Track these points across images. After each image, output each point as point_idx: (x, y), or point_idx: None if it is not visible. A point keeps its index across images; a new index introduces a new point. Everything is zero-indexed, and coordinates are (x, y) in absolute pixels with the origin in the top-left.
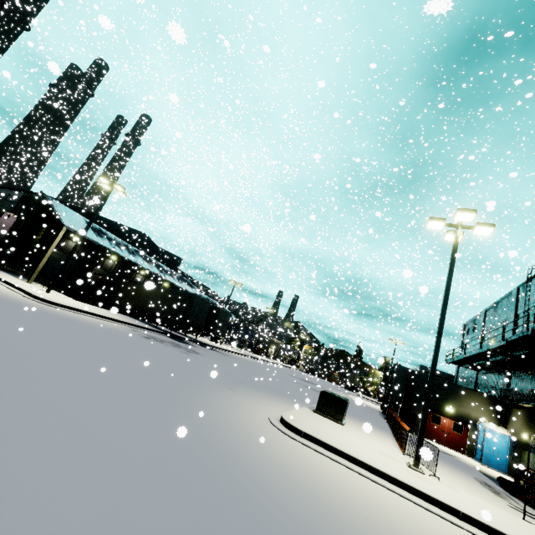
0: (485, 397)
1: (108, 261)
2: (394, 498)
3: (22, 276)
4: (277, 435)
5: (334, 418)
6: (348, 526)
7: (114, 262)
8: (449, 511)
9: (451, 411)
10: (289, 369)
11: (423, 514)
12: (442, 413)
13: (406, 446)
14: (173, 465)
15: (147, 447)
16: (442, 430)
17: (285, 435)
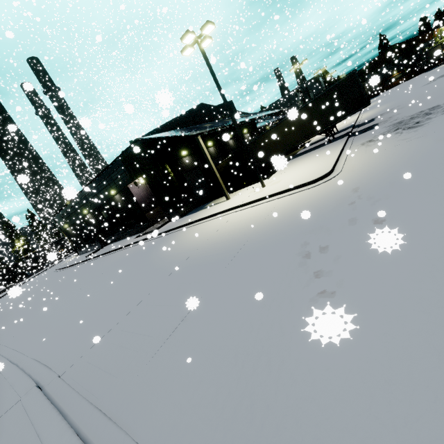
0: None
1: (209, 150)
2: None
3: (195, 208)
4: None
5: None
6: None
7: (212, 146)
8: None
9: None
10: (373, 102)
11: None
12: None
13: None
14: None
15: None
16: None
17: None
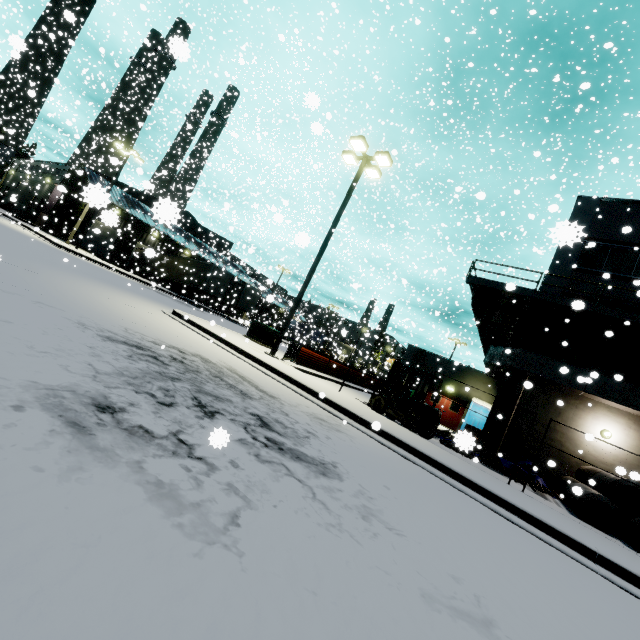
0: (490, 378)
1: (150, 237)
2: (193, 333)
3: (71, 243)
4: (148, 306)
5: (257, 340)
6: (96, 296)
7: (157, 239)
8: (234, 349)
9: (452, 391)
10: None
11: (202, 339)
12: (443, 392)
13: (328, 376)
14: (7, 253)
15: (2, 249)
16: (439, 408)
17: (162, 311)
